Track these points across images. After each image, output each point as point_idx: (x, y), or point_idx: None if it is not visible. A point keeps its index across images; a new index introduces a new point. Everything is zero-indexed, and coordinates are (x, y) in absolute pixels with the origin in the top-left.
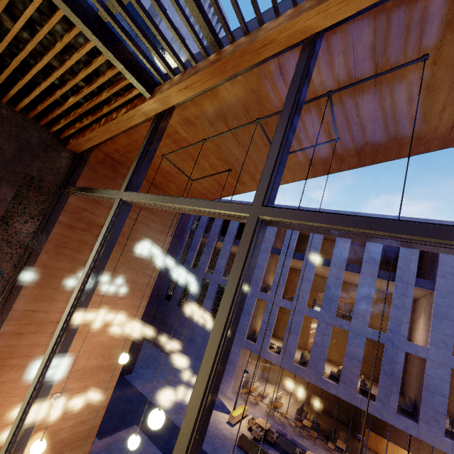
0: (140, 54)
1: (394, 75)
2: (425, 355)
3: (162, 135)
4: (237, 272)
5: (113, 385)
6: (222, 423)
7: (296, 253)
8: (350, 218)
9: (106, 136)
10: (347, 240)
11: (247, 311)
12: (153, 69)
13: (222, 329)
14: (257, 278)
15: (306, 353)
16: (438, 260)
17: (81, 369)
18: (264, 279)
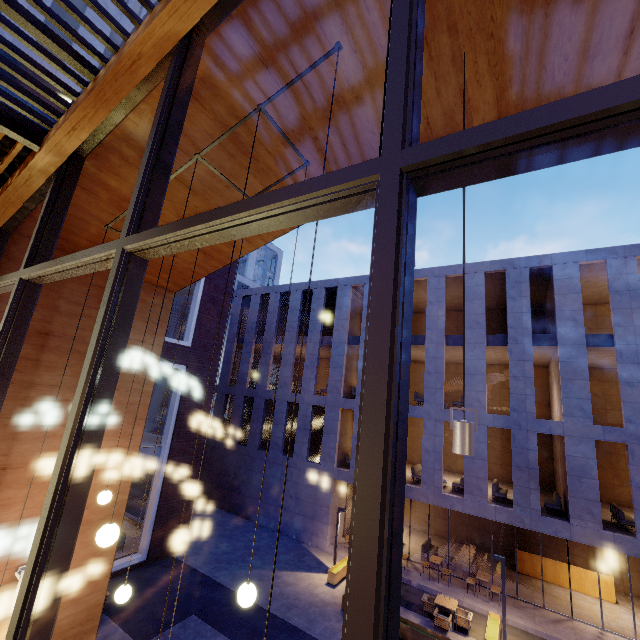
0: (3, 97)
1: (319, 73)
2: (561, 431)
3: (71, 194)
4: (103, 311)
5: (113, 545)
6: (319, 587)
7: None
8: (182, 221)
9: (11, 211)
10: (440, 306)
11: (331, 430)
12: (29, 113)
13: (86, 374)
14: (336, 382)
15: (418, 467)
16: (554, 306)
17: None
18: (347, 381)
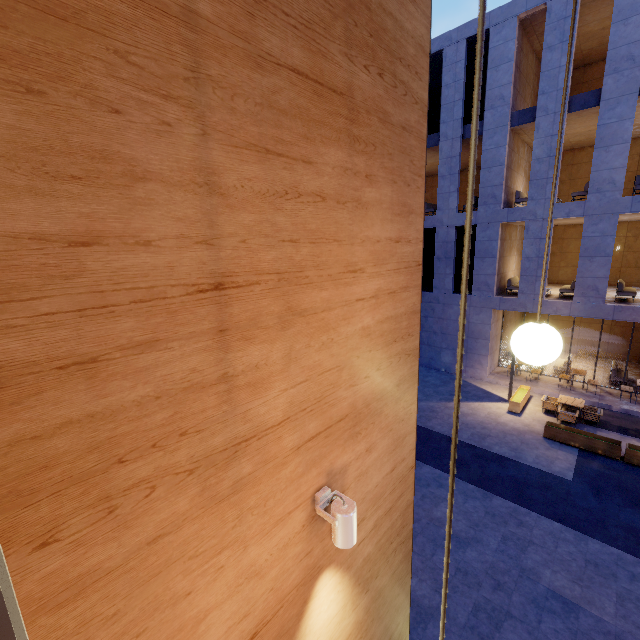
0: None
1: None
2: None
3: None
4: None
5: (412, 423)
6: (502, 416)
7: (574, 98)
8: None
9: None
10: None
11: (486, 253)
12: None
13: None
14: (492, 188)
15: (623, 283)
16: None
17: (348, 415)
18: (507, 186)
